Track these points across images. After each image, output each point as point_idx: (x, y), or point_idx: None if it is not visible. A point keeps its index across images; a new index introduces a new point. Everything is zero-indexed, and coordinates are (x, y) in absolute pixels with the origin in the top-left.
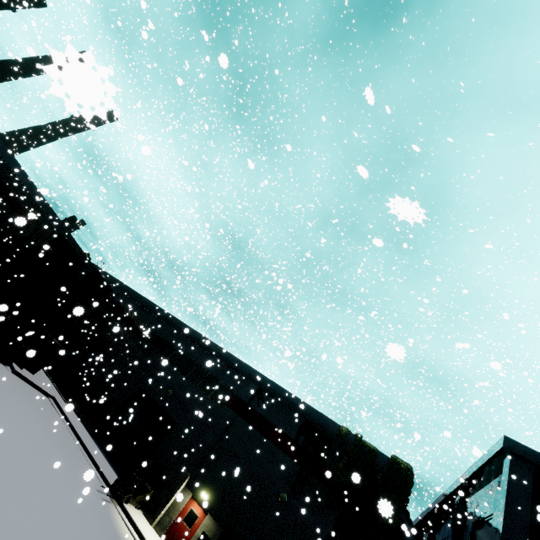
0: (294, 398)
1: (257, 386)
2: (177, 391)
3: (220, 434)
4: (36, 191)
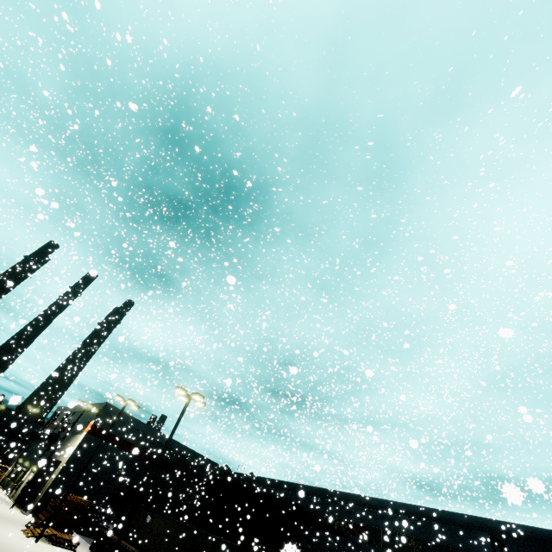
0: (530, 529)
1: (486, 532)
2: None
3: None
4: (175, 443)
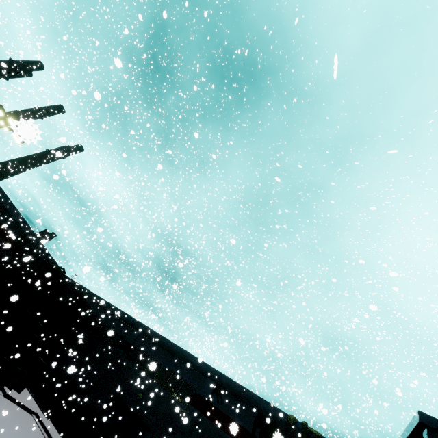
0: (247, 392)
1: (215, 382)
2: (146, 394)
3: (187, 435)
4: (25, 224)
